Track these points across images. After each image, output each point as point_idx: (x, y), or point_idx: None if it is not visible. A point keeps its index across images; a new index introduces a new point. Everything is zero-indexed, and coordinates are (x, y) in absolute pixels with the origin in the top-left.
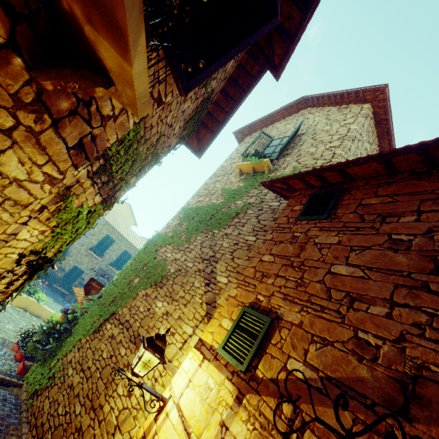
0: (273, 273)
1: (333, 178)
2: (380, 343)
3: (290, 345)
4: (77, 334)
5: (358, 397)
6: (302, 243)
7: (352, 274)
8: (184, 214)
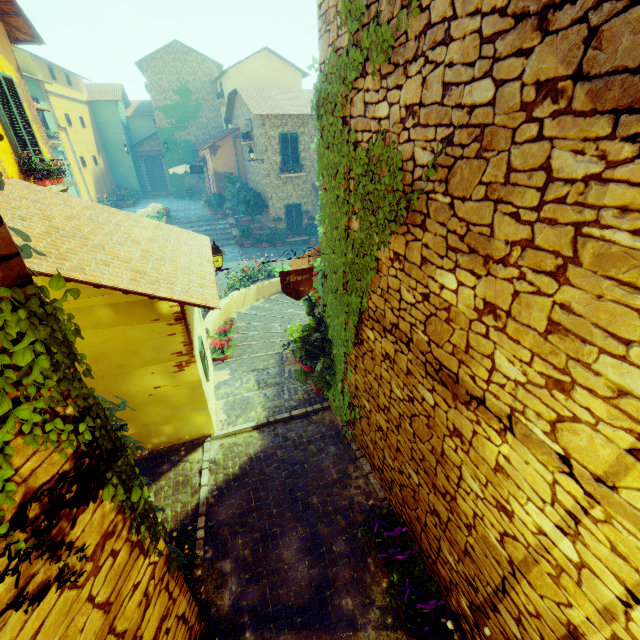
0: None
1: None
2: None
3: None
4: (337, 344)
5: None
6: None
7: None
8: None
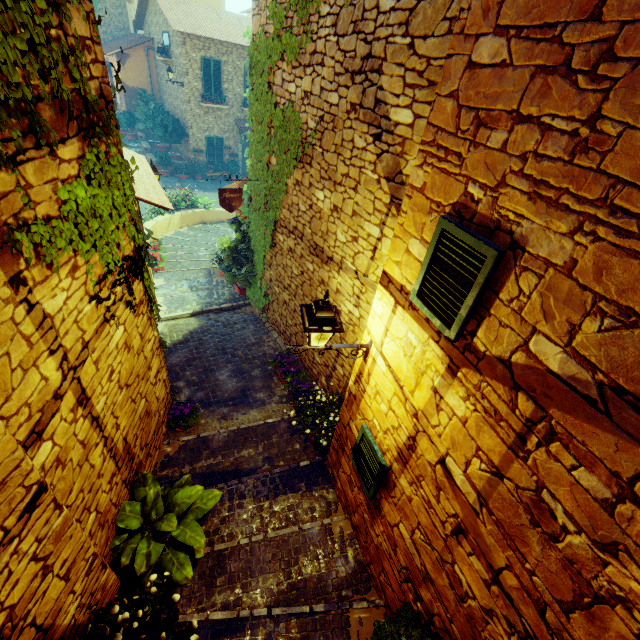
0: (504, 110)
1: None
2: None
3: (538, 310)
4: (258, 251)
5: None
6: None
7: None
8: None
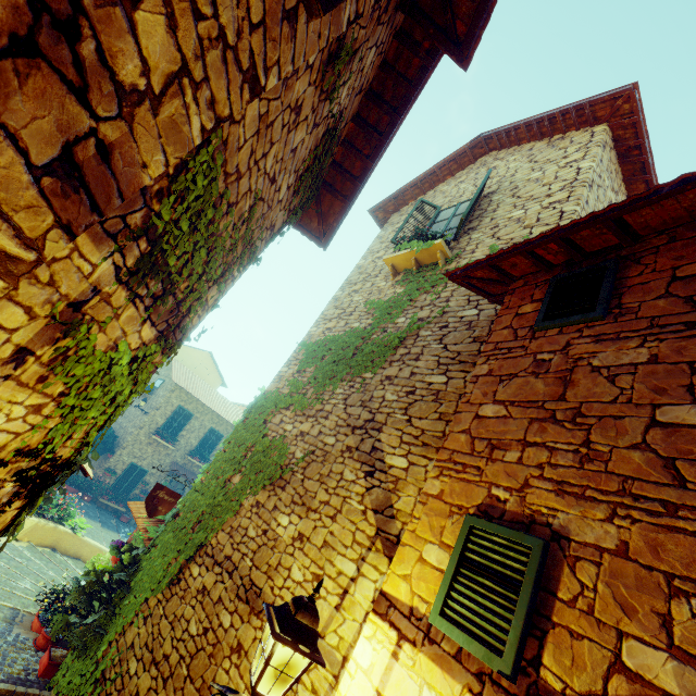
0: (513, 439)
1: (593, 242)
2: None
3: (613, 603)
4: (140, 590)
5: None
6: (563, 372)
7: None
8: (306, 353)
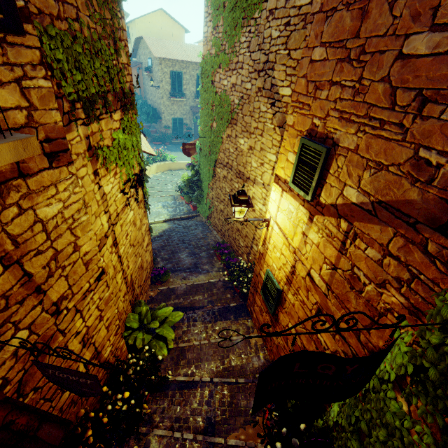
0: (326, 80)
1: None
2: (443, 162)
3: (346, 173)
4: (205, 181)
5: (402, 217)
6: (365, 1)
7: (436, 48)
8: (212, 5)
